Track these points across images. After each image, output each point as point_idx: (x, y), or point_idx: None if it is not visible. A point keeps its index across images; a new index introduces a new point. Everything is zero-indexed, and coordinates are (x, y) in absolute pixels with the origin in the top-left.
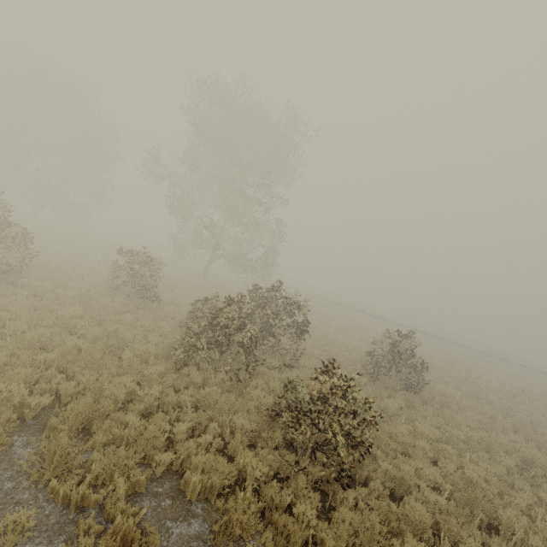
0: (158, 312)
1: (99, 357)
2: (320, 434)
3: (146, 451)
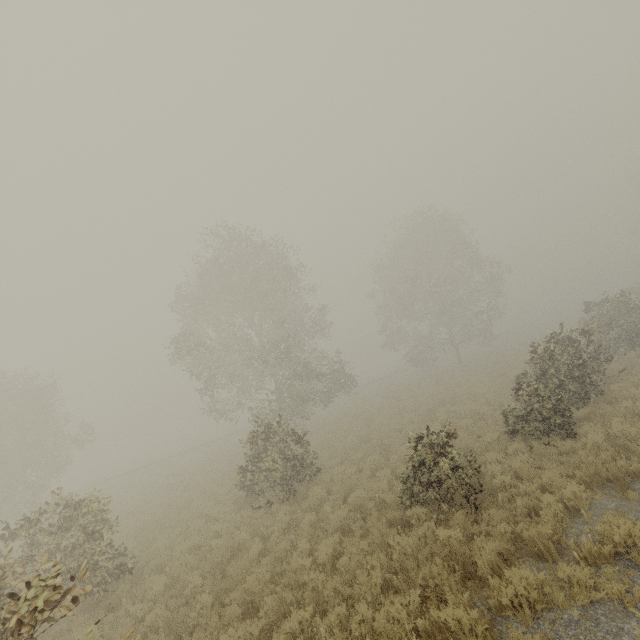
0: None
1: None
2: None
3: None
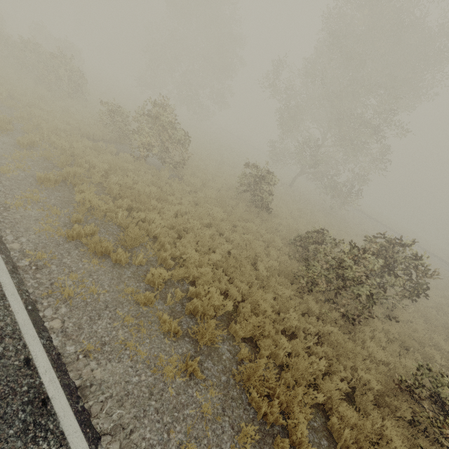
0: (270, 224)
1: (248, 268)
2: (436, 416)
3: (295, 377)
